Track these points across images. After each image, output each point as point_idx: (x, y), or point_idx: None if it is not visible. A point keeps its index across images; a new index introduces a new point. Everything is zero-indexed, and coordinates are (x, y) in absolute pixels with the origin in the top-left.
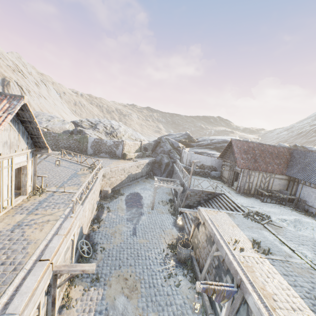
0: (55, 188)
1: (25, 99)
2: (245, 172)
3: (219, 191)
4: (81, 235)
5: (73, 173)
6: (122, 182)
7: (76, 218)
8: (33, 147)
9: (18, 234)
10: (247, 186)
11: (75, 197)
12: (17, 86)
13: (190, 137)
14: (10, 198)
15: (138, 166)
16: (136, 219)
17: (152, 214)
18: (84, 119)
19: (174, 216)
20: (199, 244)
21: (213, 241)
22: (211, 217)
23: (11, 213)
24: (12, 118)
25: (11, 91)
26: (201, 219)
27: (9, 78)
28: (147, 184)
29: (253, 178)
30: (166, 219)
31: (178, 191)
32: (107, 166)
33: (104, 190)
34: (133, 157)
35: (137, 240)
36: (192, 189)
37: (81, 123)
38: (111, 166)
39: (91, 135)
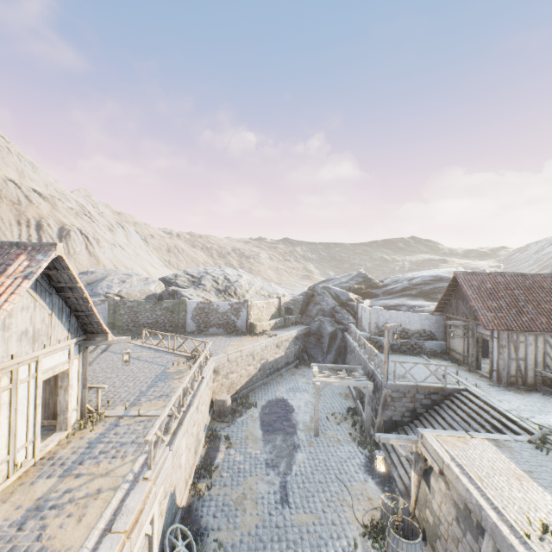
0: (122, 409)
1: (59, 248)
2: (503, 336)
3: (454, 385)
4: (173, 513)
5: (160, 372)
6: (252, 380)
7: (155, 481)
8: (80, 333)
9: (30, 534)
10: (515, 368)
11: (153, 432)
12: (81, 235)
13: (368, 279)
14: (31, 442)
15: (277, 344)
16: (285, 462)
17: (316, 445)
18: (180, 272)
19: (363, 447)
20: (440, 526)
21: (479, 525)
22: (454, 454)
23: (30, 477)
24: (38, 286)
25: (71, 244)
26: (433, 462)
27: (69, 225)
28: (300, 379)
29: (525, 349)
30: (348, 457)
31: (365, 391)
32: (222, 352)
33: (218, 401)
34: (267, 329)
35: (291, 517)
36: (394, 384)
37: (176, 279)
38: (229, 351)
39: (191, 298)
